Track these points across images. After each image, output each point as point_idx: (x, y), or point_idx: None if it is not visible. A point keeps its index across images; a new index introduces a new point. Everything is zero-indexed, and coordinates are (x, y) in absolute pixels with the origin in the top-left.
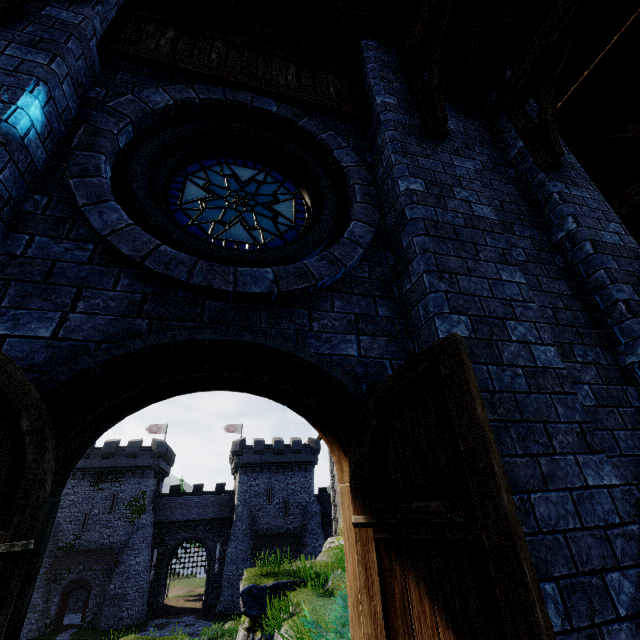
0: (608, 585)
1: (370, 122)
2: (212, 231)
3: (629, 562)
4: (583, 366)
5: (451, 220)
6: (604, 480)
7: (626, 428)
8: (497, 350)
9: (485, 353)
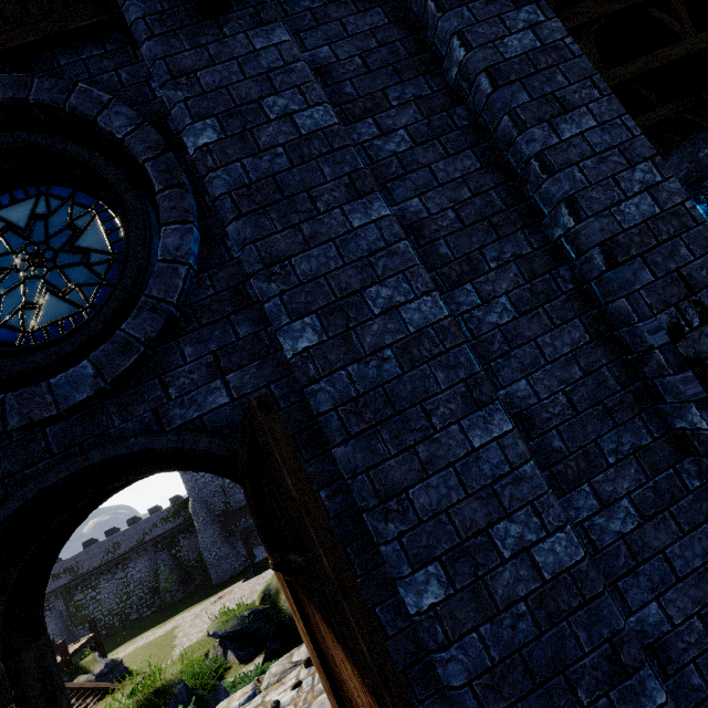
0: (493, 537)
1: (126, 26)
2: (24, 324)
3: (518, 505)
4: (499, 272)
5: (268, 168)
6: (493, 433)
7: (554, 327)
8: (356, 340)
9: (342, 353)
